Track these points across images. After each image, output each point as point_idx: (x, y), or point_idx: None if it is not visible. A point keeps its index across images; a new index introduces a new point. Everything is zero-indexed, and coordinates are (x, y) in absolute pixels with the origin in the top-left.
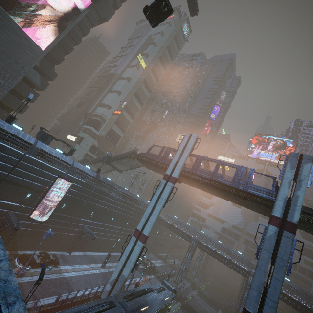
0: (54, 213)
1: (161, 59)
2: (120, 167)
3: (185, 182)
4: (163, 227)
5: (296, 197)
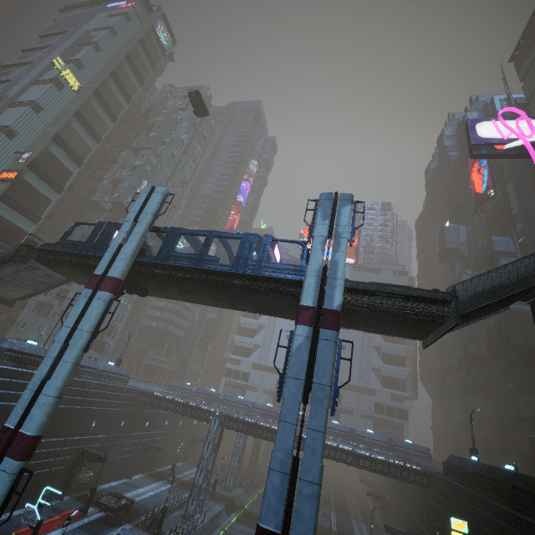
0: None
1: (114, 77)
2: (1, 293)
3: (157, 292)
4: (160, 411)
5: (335, 265)
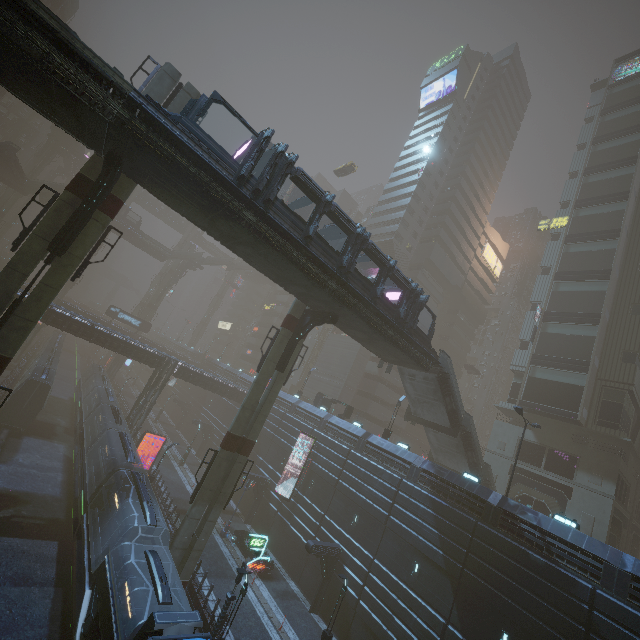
0: (299, 493)
1: (592, 171)
2: (437, 420)
3: (334, 307)
4: None
5: None
